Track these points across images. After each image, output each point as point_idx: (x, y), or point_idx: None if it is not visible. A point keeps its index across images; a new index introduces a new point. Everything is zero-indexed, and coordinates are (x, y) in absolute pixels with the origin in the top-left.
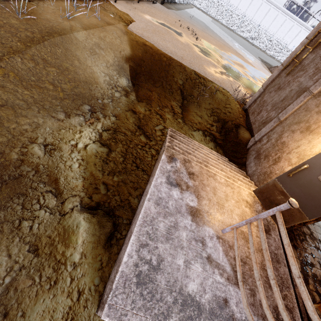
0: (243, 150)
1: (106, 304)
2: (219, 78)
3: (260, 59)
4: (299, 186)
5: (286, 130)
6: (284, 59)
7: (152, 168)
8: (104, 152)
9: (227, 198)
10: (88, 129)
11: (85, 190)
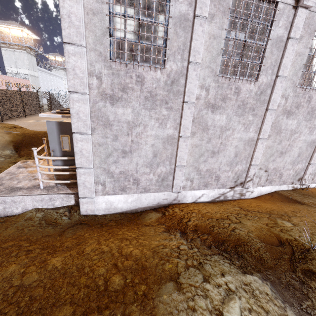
0: None
1: None
2: None
3: None
4: None
5: None
6: None
7: None
8: None
9: None
10: None
11: None
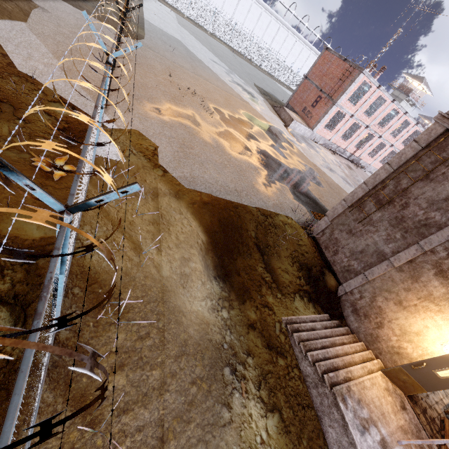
0: (336, 299)
1: None
2: (274, 197)
3: (259, 92)
4: (419, 373)
5: (378, 293)
6: (270, 69)
7: (309, 396)
8: (279, 420)
9: (380, 402)
10: (251, 405)
11: None
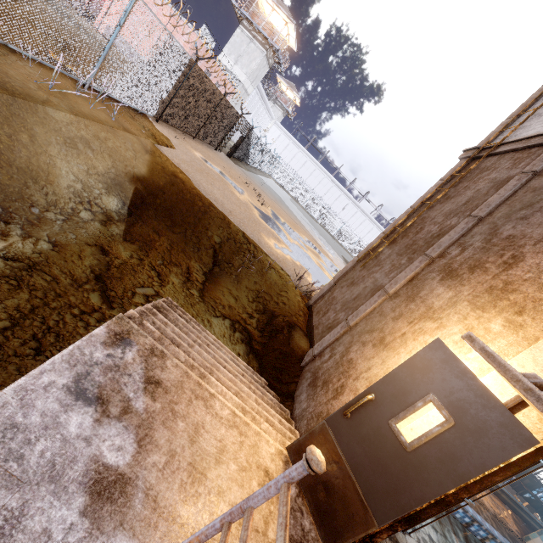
0: (294, 368)
1: None
2: (280, 255)
3: (343, 258)
4: (361, 441)
5: (356, 340)
6: None
7: None
8: None
9: (221, 457)
10: None
11: None
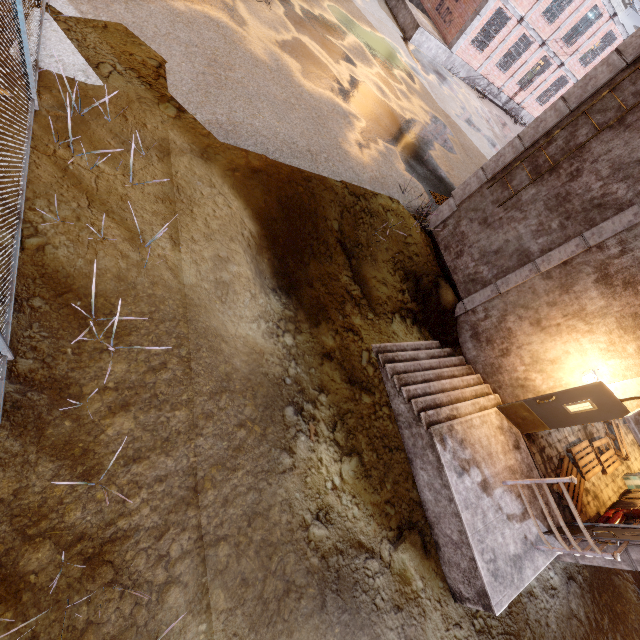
0: (451, 321)
1: (493, 607)
2: (373, 166)
3: None
4: (545, 409)
5: (511, 311)
6: None
7: (400, 438)
8: (358, 465)
9: (489, 441)
10: (322, 449)
11: (382, 527)
